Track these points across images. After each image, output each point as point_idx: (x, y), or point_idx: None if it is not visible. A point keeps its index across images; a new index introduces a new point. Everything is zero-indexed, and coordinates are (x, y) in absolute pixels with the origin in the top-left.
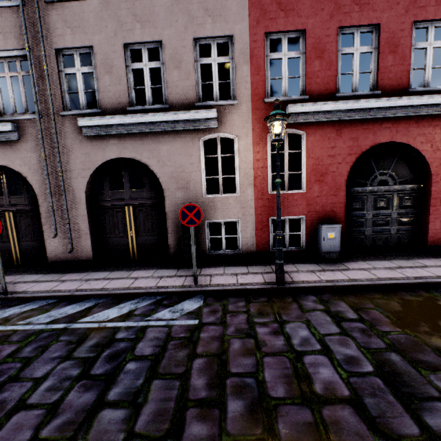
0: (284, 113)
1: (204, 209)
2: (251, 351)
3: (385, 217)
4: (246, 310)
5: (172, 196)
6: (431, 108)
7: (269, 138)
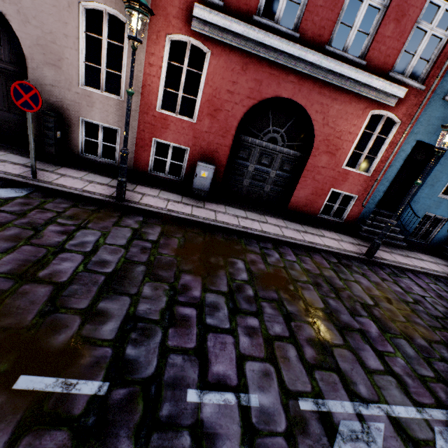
0: (139, 2)
1: (79, 103)
2: (19, 239)
3: (264, 174)
4: (61, 211)
5: (38, 71)
6: (337, 78)
7: (169, 42)
